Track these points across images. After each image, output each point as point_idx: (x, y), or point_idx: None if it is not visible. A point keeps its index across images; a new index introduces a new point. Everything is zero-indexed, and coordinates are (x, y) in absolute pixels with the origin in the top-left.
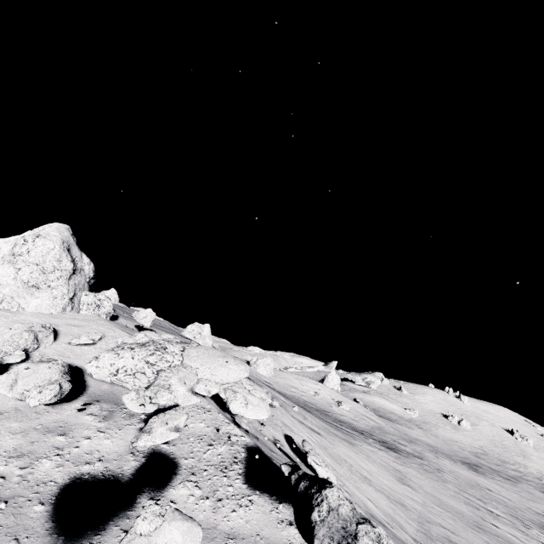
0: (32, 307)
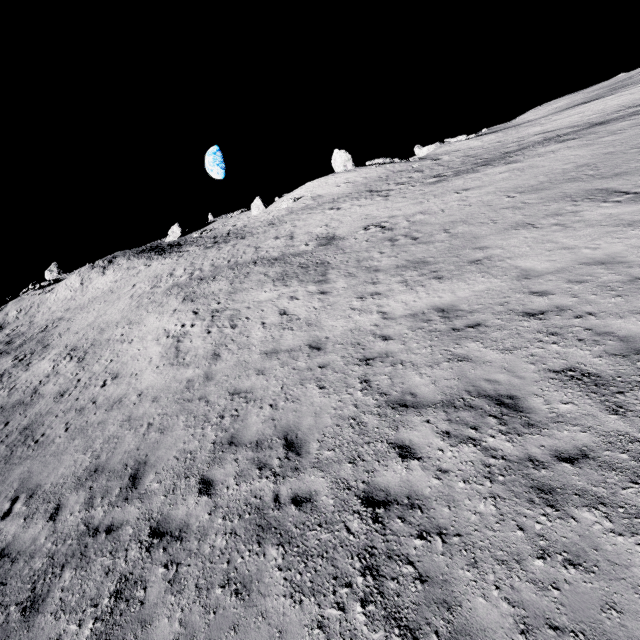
0: None
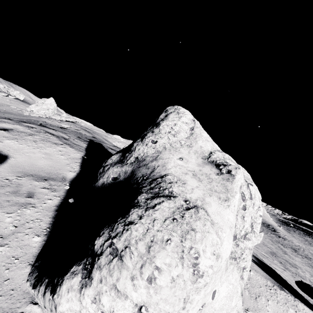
0: None
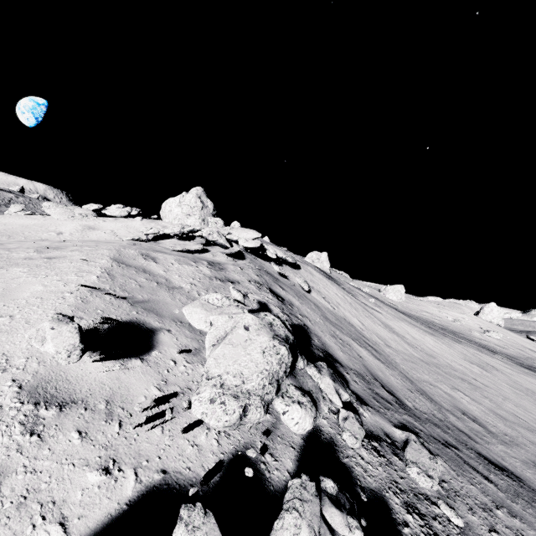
0: (189, 223)
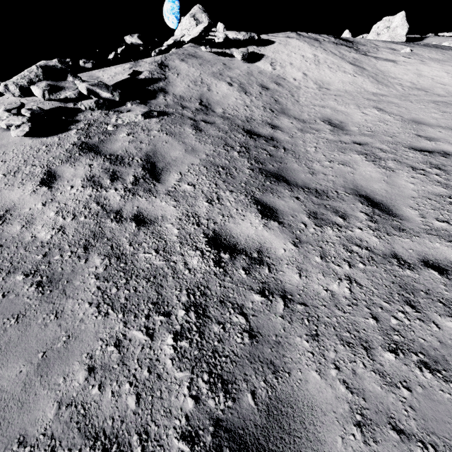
0: None
